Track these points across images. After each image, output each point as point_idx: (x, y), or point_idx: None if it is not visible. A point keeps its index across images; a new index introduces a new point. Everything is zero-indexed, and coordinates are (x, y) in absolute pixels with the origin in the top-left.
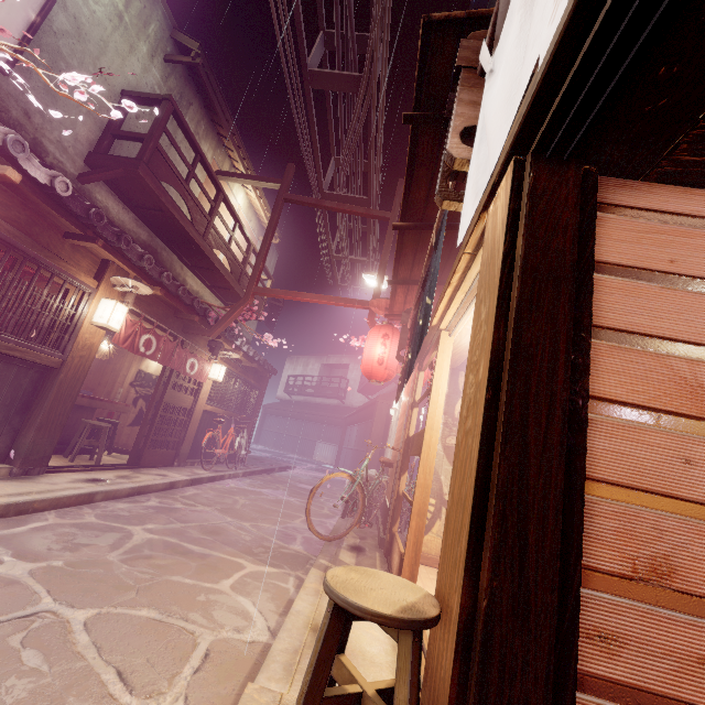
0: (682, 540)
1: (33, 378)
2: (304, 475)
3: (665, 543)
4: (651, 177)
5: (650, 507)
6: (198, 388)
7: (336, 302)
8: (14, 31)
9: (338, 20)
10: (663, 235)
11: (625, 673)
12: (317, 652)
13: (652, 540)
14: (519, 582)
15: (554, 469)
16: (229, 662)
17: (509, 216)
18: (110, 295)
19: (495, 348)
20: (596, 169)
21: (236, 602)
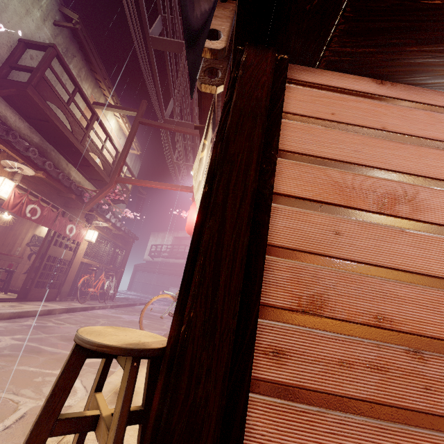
0: (331, 283)
1: None
2: (157, 308)
3: (321, 286)
4: (322, 65)
5: (312, 263)
6: (77, 246)
7: (171, 187)
8: None
9: (168, 6)
10: (328, 99)
11: (289, 377)
12: (55, 382)
13: (312, 284)
14: (210, 311)
15: (242, 234)
16: None
17: (230, 80)
18: (1, 174)
19: (213, 160)
20: (288, 57)
21: None
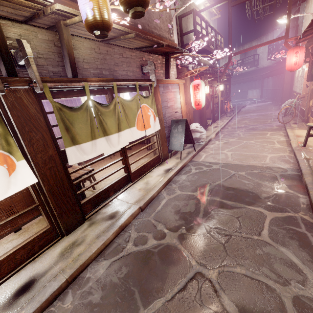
0: None
1: (199, 111)
2: (252, 107)
3: None
4: None
5: None
6: (218, 95)
7: (267, 44)
8: (176, 36)
9: None
10: None
11: None
12: (308, 131)
13: None
14: None
15: None
16: (281, 142)
17: None
18: None
19: None
20: None
21: (273, 137)
